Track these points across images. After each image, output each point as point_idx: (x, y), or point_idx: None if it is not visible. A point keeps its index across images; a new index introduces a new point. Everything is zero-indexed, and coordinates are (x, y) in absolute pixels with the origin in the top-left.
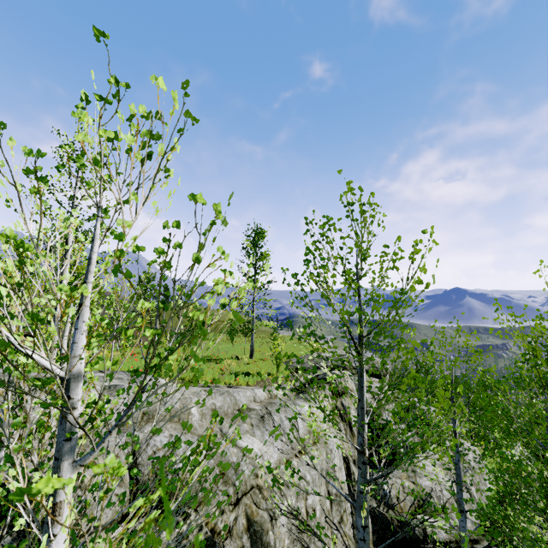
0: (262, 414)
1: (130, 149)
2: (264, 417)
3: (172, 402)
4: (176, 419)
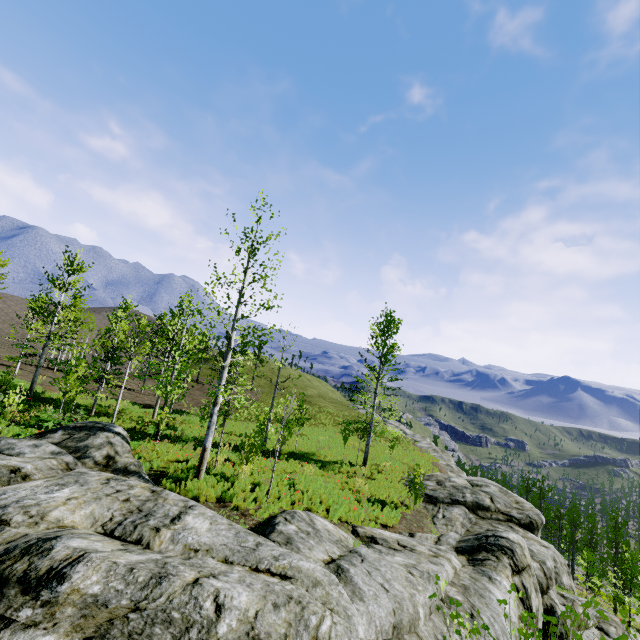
0: (469, 611)
1: None
2: (473, 616)
3: (407, 606)
4: (413, 629)
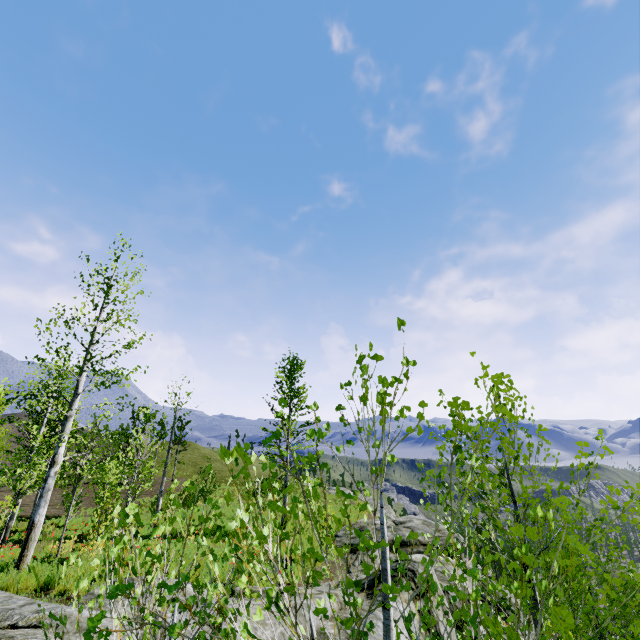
0: None
1: (364, 396)
2: None
3: None
4: None
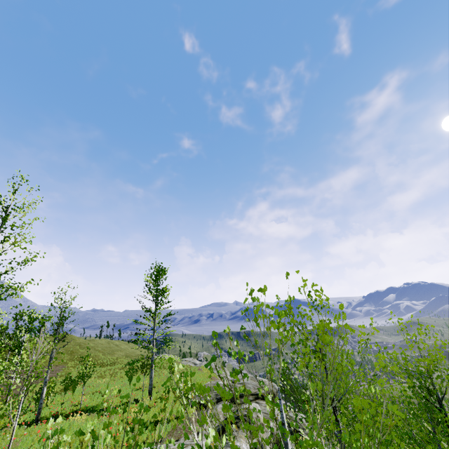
0: None
1: (255, 318)
2: None
3: None
4: None
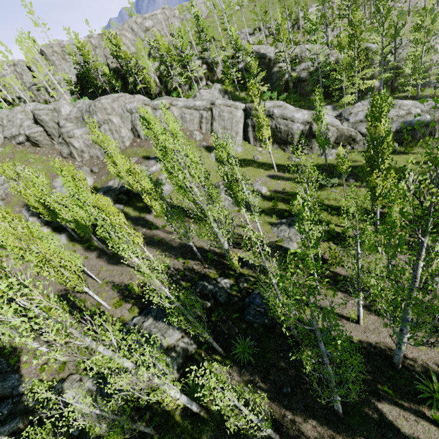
0: None
1: None
2: None
3: None
4: None
